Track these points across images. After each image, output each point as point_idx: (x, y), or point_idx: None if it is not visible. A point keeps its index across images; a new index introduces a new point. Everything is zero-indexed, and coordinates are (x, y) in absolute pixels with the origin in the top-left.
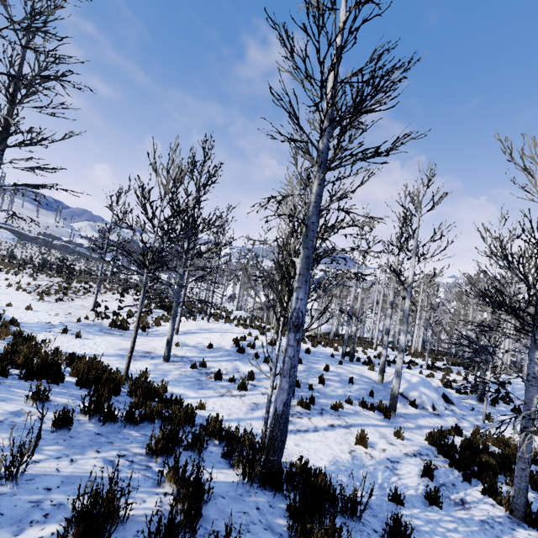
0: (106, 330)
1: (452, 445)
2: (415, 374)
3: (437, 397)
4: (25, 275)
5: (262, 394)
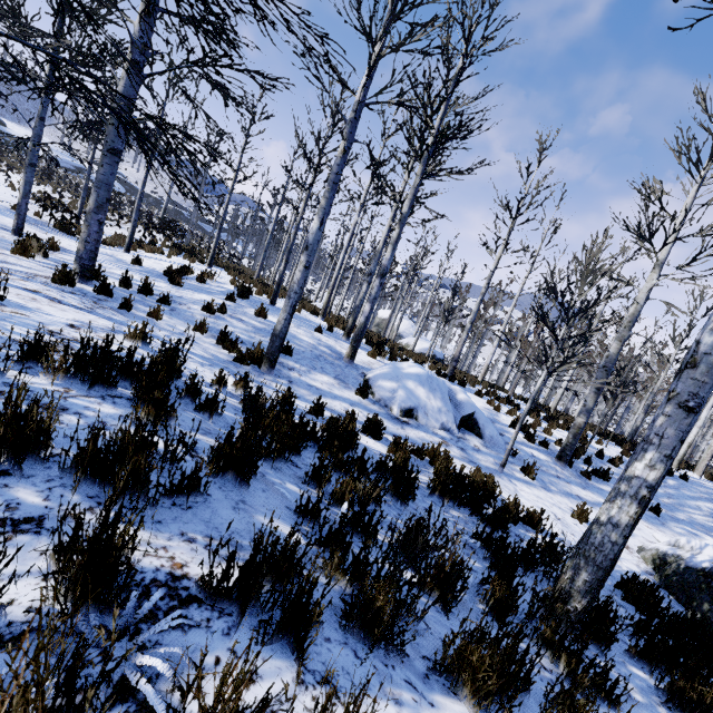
0: (34, 222)
1: (252, 397)
2: (450, 383)
3: (441, 408)
4: (50, 188)
5: (44, 266)
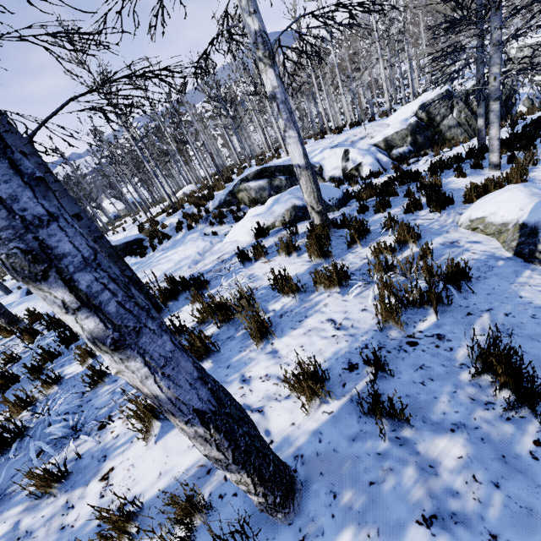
0: None
1: None
2: None
3: None
4: None
5: None
